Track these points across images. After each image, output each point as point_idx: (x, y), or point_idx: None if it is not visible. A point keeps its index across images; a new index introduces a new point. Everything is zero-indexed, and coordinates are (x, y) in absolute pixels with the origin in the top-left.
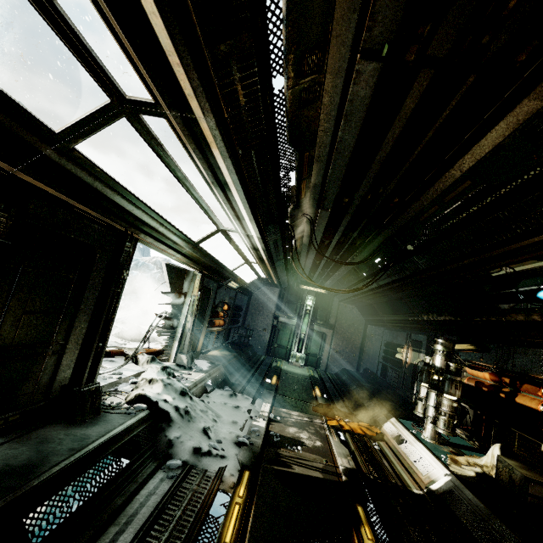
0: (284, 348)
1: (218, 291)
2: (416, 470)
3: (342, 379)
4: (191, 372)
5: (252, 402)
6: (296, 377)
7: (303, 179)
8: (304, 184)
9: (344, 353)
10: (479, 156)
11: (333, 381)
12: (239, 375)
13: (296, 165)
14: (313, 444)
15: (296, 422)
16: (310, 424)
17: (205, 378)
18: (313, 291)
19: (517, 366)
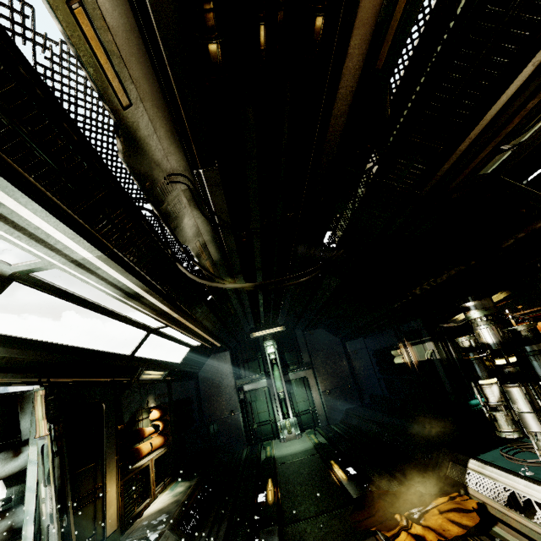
0: (267, 423)
1: (122, 398)
2: None
3: (353, 426)
4: None
5: None
6: (299, 462)
7: None
8: (87, 27)
9: (337, 390)
10: None
11: (345, 435)
12: (211, 521)
13: None
14: None
15: None
16: None
17: None
18: (269, 334)
19: None
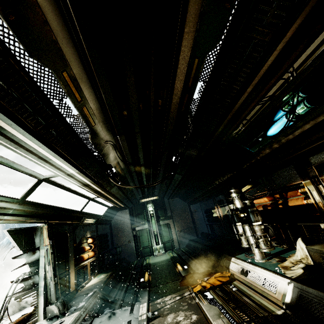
0: (147, 247)
1: (76, 231)
2: (268, 292)
3: (191, 248)
4: (64, 318)
5: (130, 311)
6: (162, 264)
7: (81, 105)
8: (85, 111)
9: (185, 230)
10: (193, 31)
11: (187, 252)
12: (118, 289)
13: (63, 89)
14: (190, 321)
15: (171, 307)
16: (182, 301)
17: (80, 316)
18: (150, 200)
19: (278, 185)
